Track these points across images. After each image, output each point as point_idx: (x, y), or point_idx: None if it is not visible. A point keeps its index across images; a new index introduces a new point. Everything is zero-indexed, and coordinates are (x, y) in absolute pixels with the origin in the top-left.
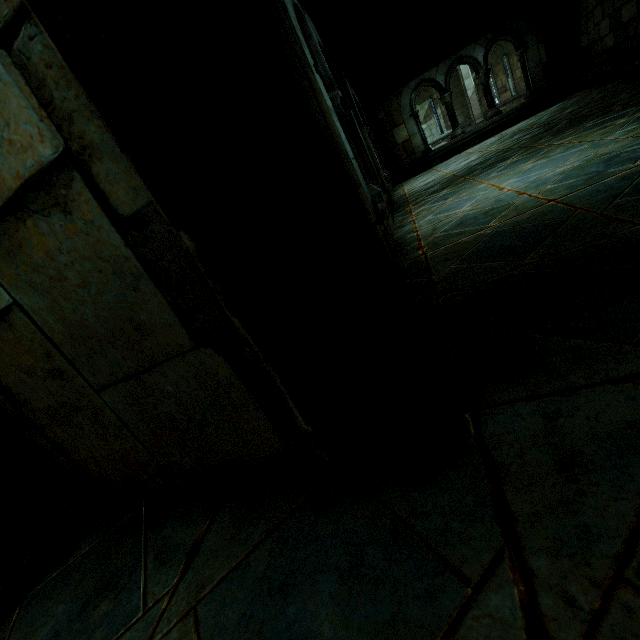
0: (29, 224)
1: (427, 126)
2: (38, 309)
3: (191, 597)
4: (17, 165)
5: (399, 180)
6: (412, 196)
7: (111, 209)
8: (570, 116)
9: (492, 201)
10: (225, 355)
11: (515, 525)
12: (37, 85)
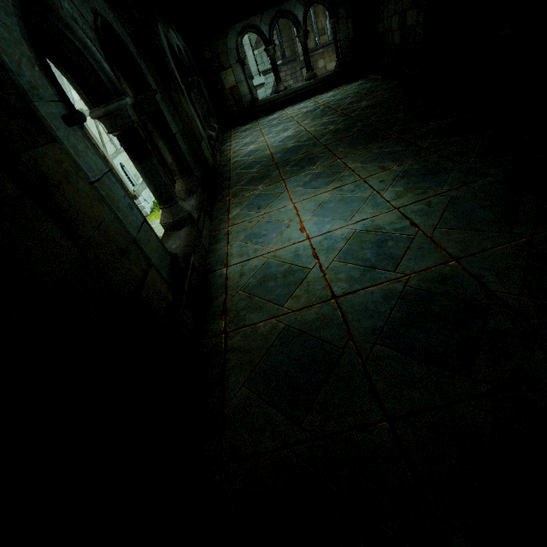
0: None
1: (259, 53)
2: None
3: None
4: None
5: (228, 126)
6: (235, 172)
7: None
8: (364, 117)
9: (292, 251)
10: None
11: None
12: None
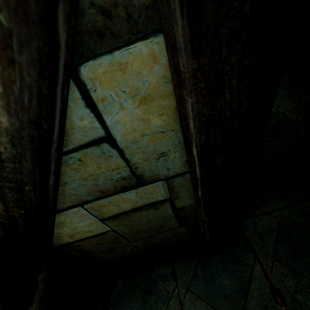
0: (138, 212)
1: None
2: (122, 229)
3: (185, 287)
4: (146, 201)
5: None
6: None
7: (174, 207)
8: None
9: None
10: (186, 227)
11: (255, 252)
12: (171, 187)
